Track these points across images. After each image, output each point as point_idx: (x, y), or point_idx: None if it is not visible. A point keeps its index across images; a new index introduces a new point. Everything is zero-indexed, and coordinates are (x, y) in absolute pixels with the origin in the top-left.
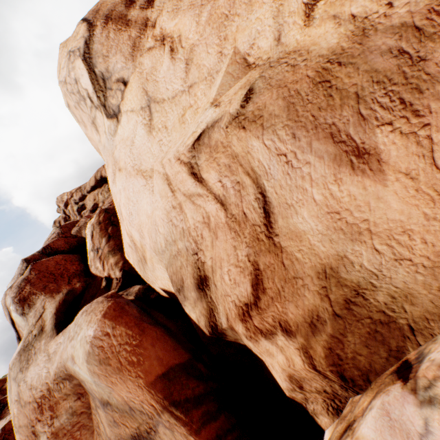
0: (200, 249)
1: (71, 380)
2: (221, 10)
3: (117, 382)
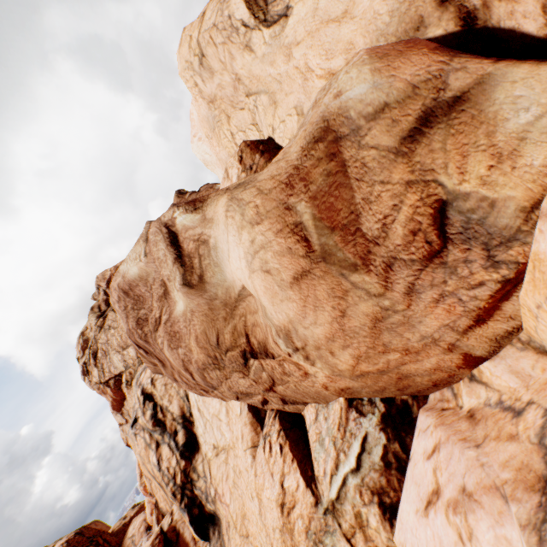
0: None
1: (323, 140)
2: None
3: (400, 65)
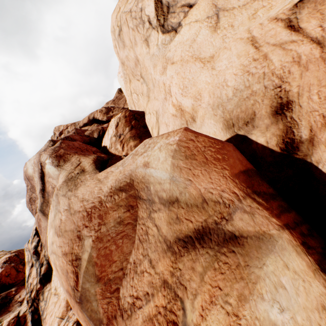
0: (285, 82)
1: (127, 192)
2: None
3: (200, 174)
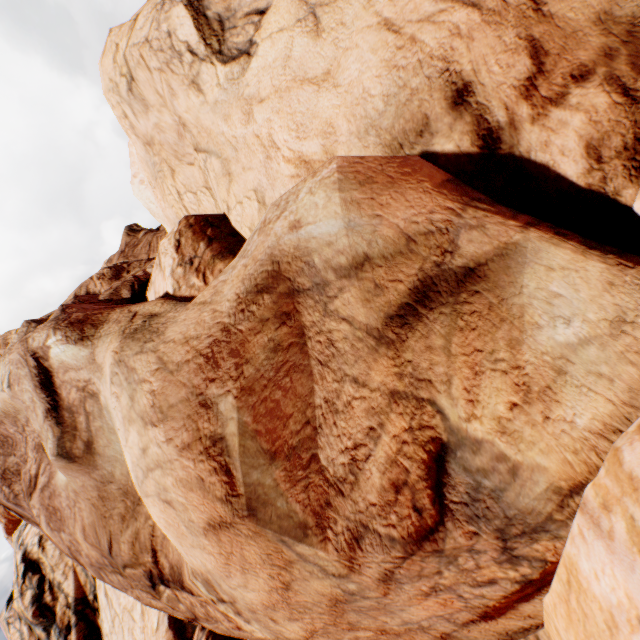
0: (452, 62)
1: (272, 291)
2: None
3: (390, 201)
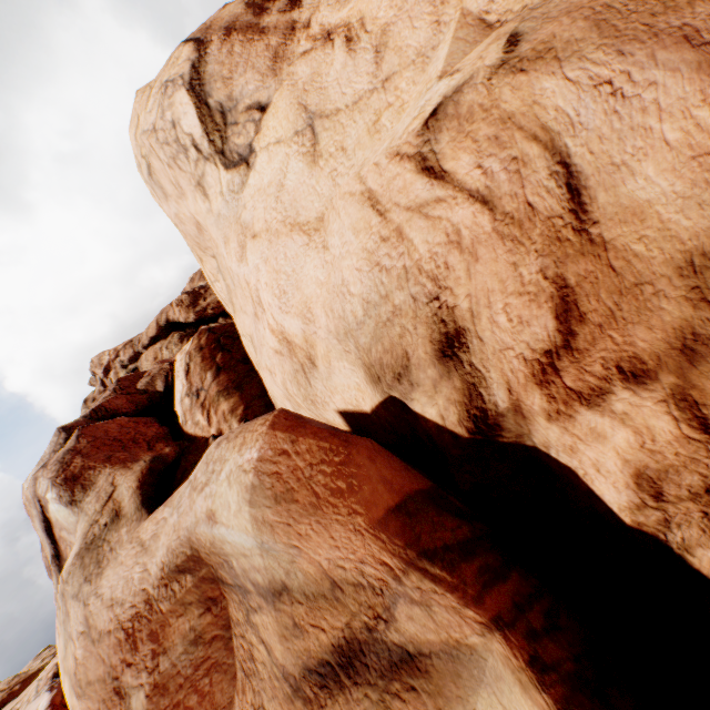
0: (444, 287)
1: (195, 572)
2: None
3: (311, 532)
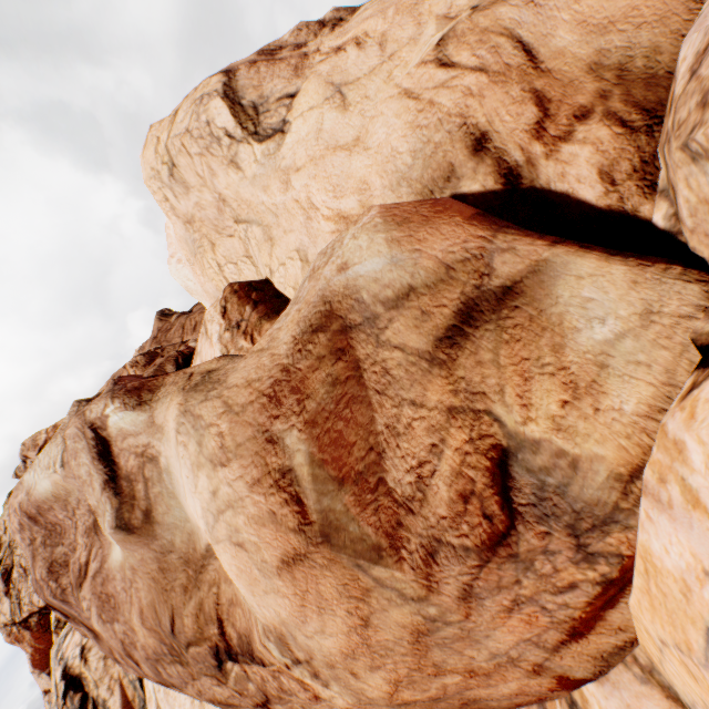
0: (468, 117)
1: (326, 329)
2: (408, 4)
3: (427, 236)
